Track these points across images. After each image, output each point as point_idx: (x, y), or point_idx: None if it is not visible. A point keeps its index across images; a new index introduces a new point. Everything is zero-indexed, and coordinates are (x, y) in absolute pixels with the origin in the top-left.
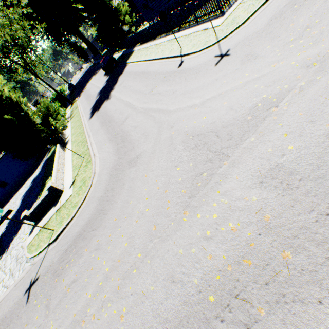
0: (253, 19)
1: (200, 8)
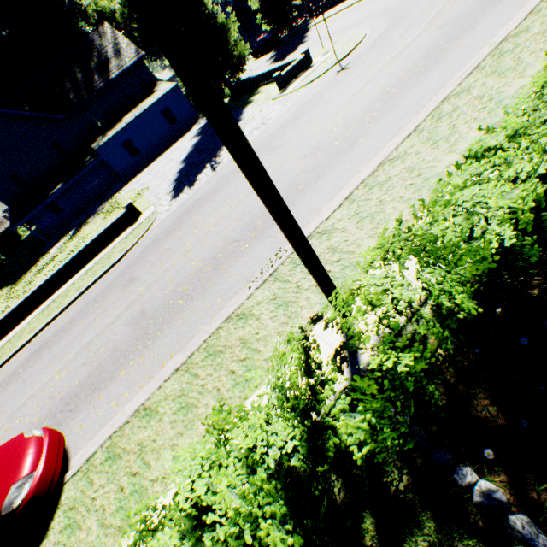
0: None
1: None
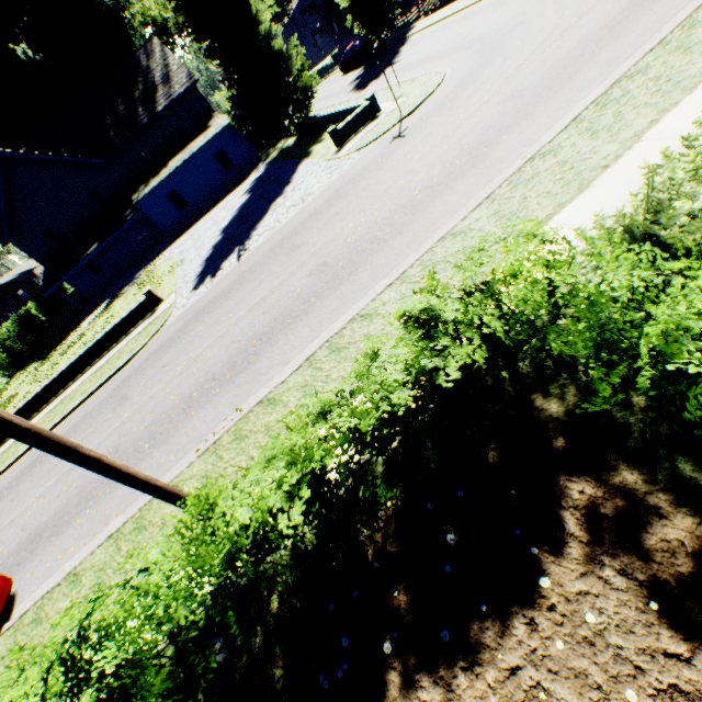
0: None
1: None
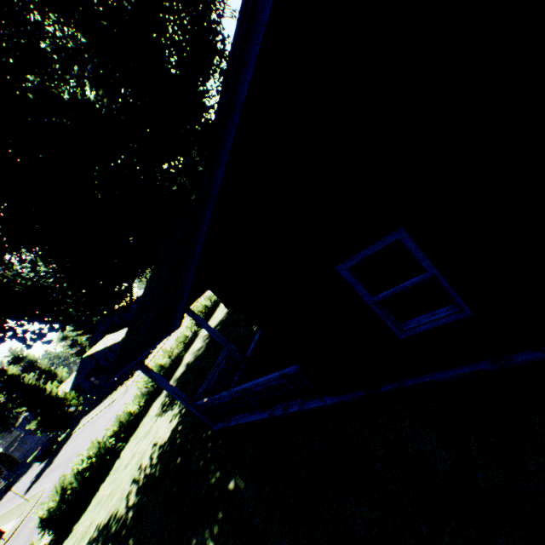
0: (139, 376)
1: (124, 377)
